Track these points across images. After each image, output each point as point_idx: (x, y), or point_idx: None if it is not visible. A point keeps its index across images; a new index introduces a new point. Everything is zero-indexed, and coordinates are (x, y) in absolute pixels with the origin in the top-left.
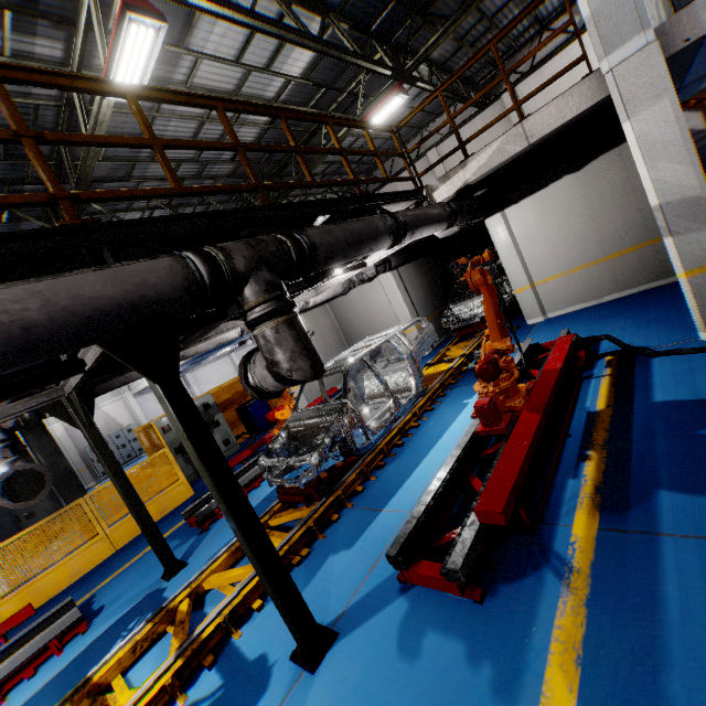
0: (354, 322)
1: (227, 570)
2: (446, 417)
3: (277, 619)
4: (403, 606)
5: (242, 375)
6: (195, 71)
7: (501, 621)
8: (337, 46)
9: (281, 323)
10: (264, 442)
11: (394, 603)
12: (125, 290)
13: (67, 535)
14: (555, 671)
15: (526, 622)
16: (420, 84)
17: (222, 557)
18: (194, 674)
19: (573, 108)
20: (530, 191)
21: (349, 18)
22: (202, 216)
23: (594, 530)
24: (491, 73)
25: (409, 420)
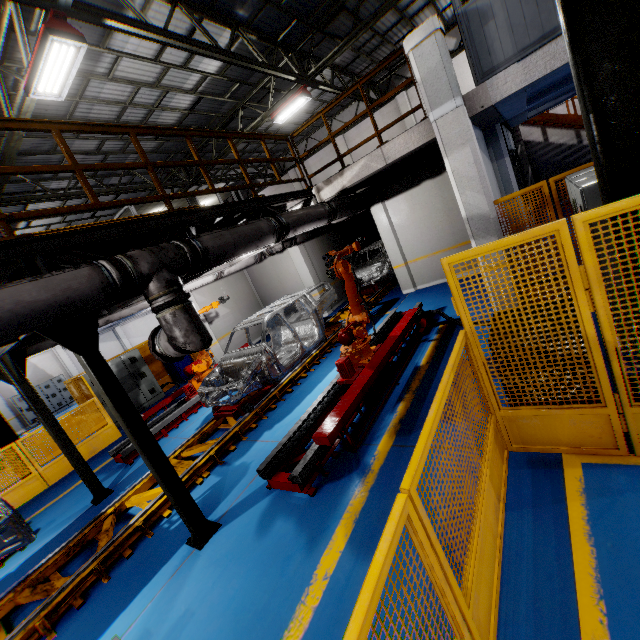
0: (268, 286)
1: (145, 492)
2: (327, 370)
3: (180, 521)
4: (266, 503)
5: (150, 345)
6: (116, 66)
7: (321, 505)
8: (244, 57)
9: (178, 310)
10: (183, 391)
11: (261, 502)
12: (55, 295)
13: (3, 475)
14: (341, 528)
15: (335, 504)
16: (322, 87)
17: (141, 483)
18: (116, 563)
19: (414, 142)
20: (403, 189)
21: (257, 29)
22: (117, 226)
23: (389, 446)
24: (388, 76)
25: (300, 372)
